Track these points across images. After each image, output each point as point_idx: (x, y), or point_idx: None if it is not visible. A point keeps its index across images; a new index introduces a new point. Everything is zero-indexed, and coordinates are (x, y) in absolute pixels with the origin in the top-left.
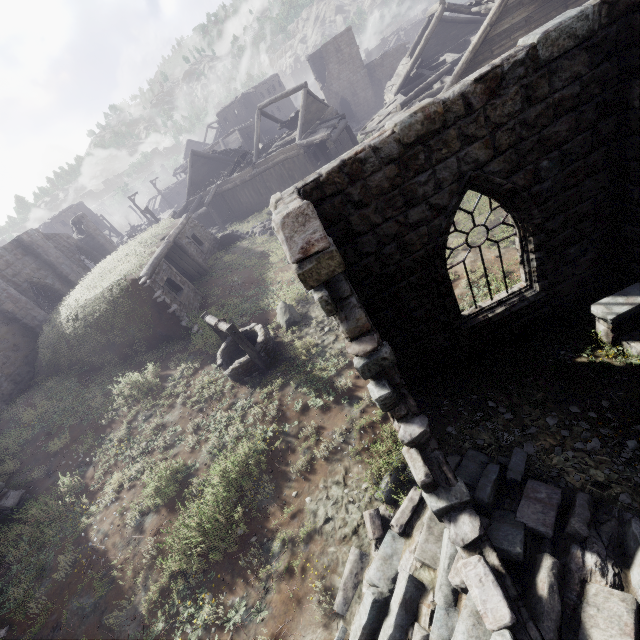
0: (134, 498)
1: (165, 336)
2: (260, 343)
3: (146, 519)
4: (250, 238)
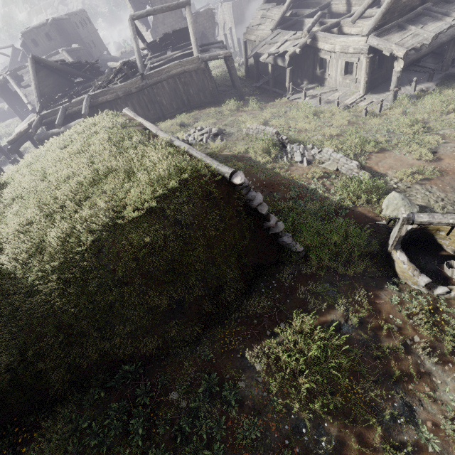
0: None
1: (257, 266)
2: None
3: None
4: (199, 144)
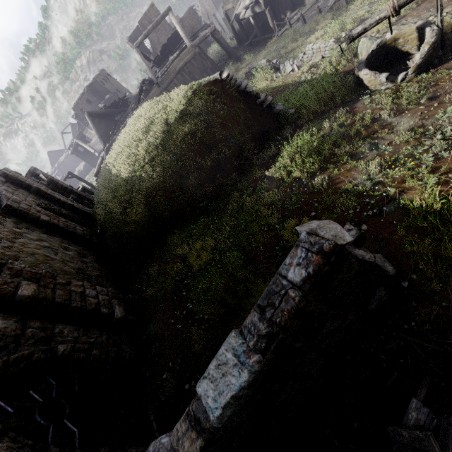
0: None
1: (264, 133)
2: (427, 21)
3: None
4: None
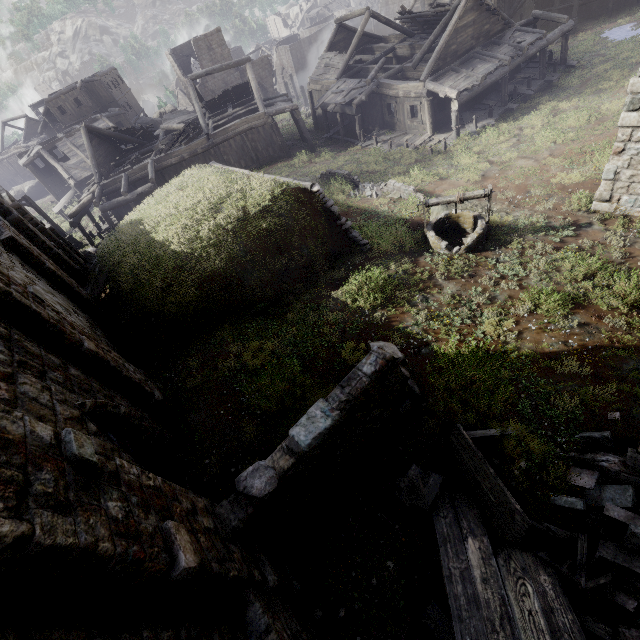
0: (537, 322)
1: (336, 253)
2: (480, 215)
3: (575, 319)
4: None
